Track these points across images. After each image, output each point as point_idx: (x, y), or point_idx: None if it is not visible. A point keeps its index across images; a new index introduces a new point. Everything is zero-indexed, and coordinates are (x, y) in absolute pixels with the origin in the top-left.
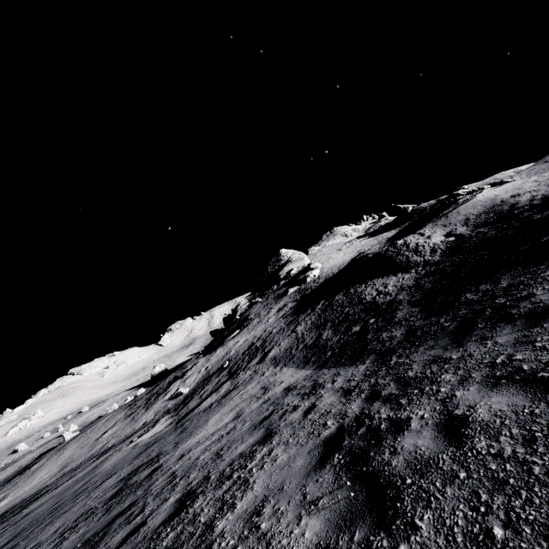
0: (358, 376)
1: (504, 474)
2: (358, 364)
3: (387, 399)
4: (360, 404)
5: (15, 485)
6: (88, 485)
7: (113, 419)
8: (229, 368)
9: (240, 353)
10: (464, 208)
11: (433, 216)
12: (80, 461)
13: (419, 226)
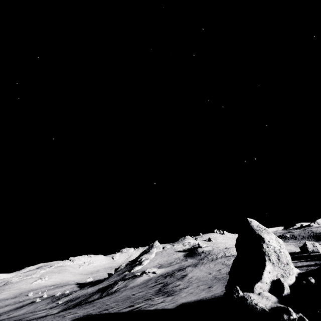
0: None
1: None
2: None
3: None
4: None
5: (17, 311)
6: (20, 317)
7: (46, 302)
8: (69, 301)
9: (77, 297)
10: (134, 280)
11: (138, 275)
12: (29, 311)
13: (132, 277)
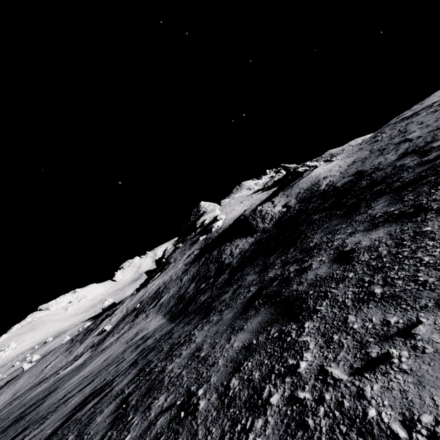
0: (160, 335)
1: (66, 433)
2: (174, 323)
3: (132, 365)
4: (128, 365)
5: None
6: (8, 415)
7: (58, 352)
8: (138, 309)
9: (149, 296)
10: (302, 182)
11: (287, 186)
12: (25, 389)
13: (276, 193)
